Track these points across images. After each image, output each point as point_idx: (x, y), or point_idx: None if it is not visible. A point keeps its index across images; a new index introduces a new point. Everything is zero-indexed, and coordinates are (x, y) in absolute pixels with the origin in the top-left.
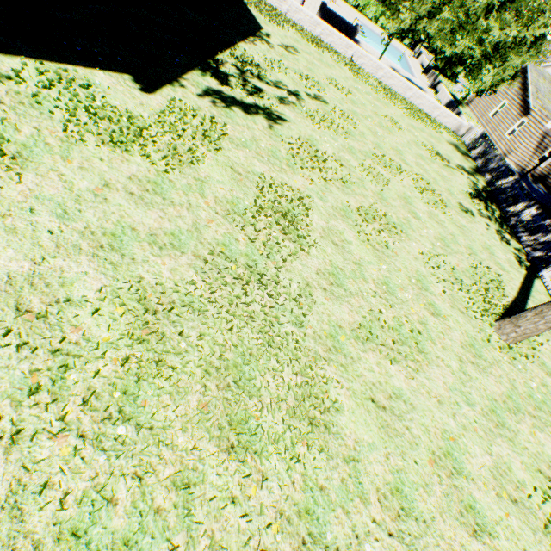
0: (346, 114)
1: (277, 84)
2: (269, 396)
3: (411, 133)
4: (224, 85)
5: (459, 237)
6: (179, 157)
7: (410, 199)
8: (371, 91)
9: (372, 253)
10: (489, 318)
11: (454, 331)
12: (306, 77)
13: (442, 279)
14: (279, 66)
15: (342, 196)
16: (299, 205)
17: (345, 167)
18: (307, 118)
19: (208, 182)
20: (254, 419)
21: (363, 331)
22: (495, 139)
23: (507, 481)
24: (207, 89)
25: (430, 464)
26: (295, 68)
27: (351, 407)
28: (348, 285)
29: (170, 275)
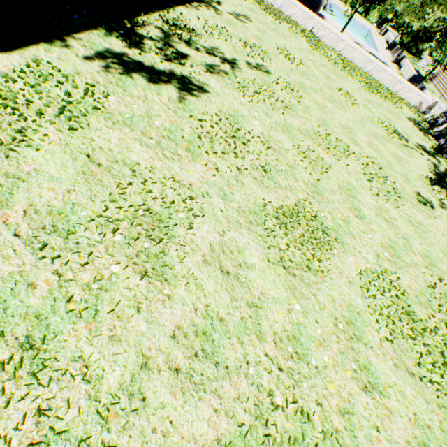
0: (291, 86)
1: (211, 51)
2: None
3: (367, 107)
4: (133, 48)
5: (414, 240)
6: None
7: (354, 190)
8: (328, 63)
9: (283, 281)
10: None
11: (397, 417)
12: (253, 45)
13: (387, 315)
14: (220, 32)
15: (258, 191)
16: (183, 209)
17: (274, 150)
18: (239, 89)
19: (30, 180)
20: None
21: None
22: None
23: None
24: (103, 51)
25: None
26: (241, 36)
27: None
28: (226, 352)
29: None
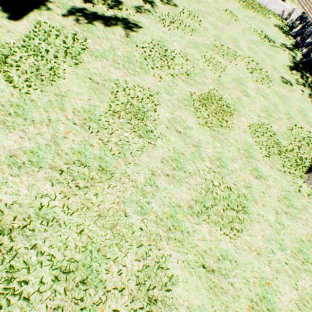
0: (193, 14)
1: None
2: (113, 285)
3: (245, 21)
4: (87, 3)
5: (280, 105)
6: (42, 77)
7: (242, 80)
8: None
9: (209, 134)
10: (300, 171)
11: (272, 188)
12: None
13: (265, 145)
14: None
15: (186, 88)
16: (149, 102)
17: (190, 61)
18: (160, 22)
19: (68, 96)
20: (99, 311)
21: (199, 206)
22: (311, 16)
23: (309, 309)
24: (71, 9)
25: (249, 311)
26: None
27: (185, 277)
28: (187, 167)
29: (27, 192)
